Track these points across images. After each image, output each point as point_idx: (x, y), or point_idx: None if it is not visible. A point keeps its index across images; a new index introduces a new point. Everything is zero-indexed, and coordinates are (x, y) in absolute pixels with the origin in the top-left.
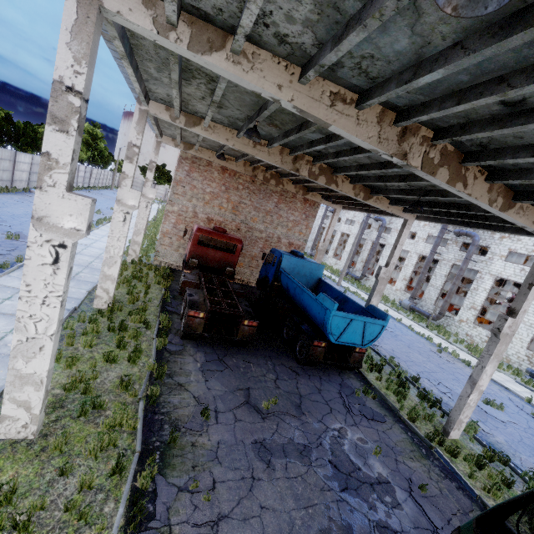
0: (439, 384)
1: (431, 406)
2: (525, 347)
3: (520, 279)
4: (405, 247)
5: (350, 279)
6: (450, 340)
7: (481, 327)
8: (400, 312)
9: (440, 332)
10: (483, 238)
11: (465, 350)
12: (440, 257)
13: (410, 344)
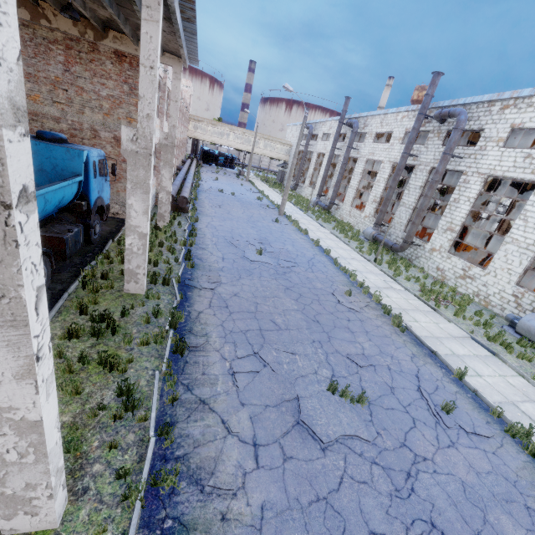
0: (255, 353)
1: (114, 418)
2: (513, 282)
3: (522, 172)
4: (378, 156)
5: (314, 209)
6: (402, 277)
7: (458, 256)
8: (353, 244)
9: (391, 266)
10: (476, 116)
11: (416, 289)
12: (417, 161)
13: (300, 284)
